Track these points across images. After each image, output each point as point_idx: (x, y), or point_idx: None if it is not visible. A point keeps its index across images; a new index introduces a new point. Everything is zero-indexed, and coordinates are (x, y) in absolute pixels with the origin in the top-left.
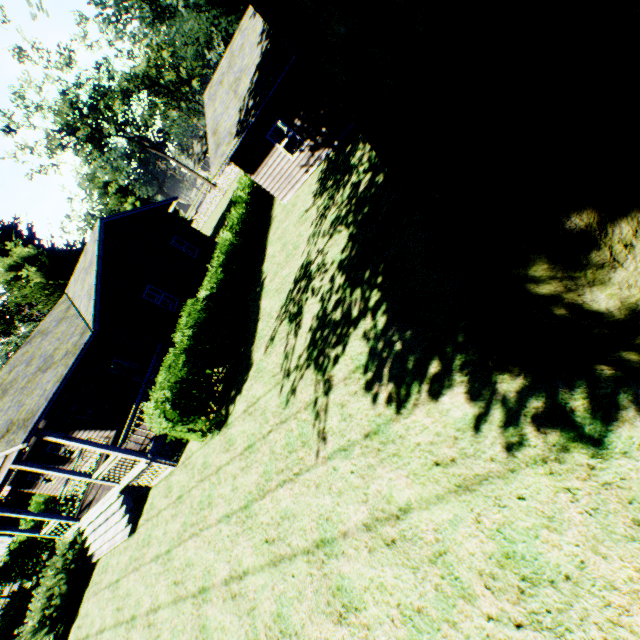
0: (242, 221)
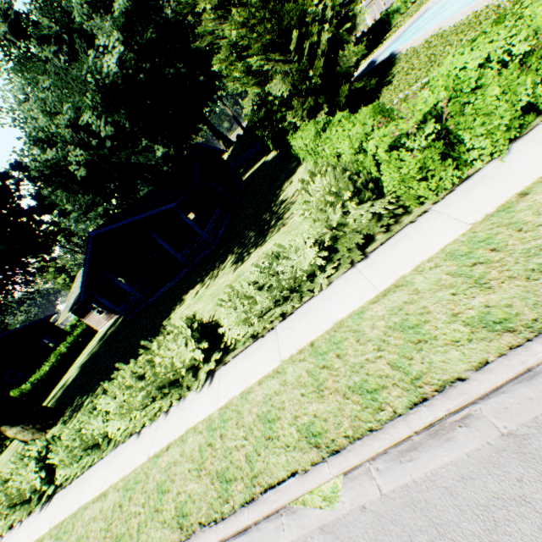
0: (79, 336)
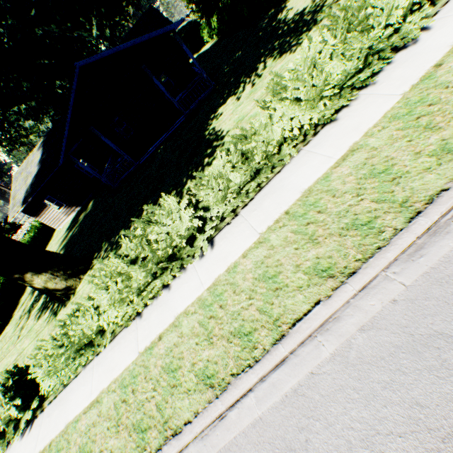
0: (33, 239)
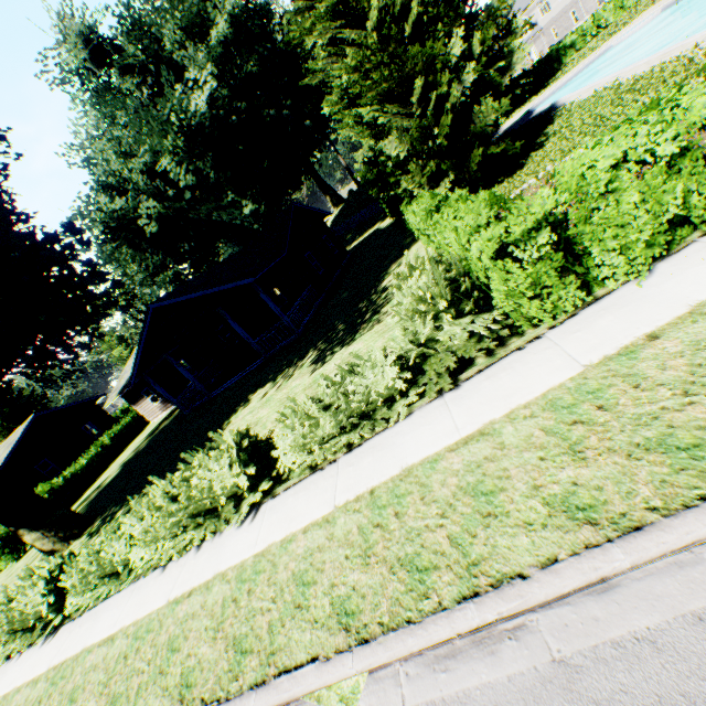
0: (127, 426)
